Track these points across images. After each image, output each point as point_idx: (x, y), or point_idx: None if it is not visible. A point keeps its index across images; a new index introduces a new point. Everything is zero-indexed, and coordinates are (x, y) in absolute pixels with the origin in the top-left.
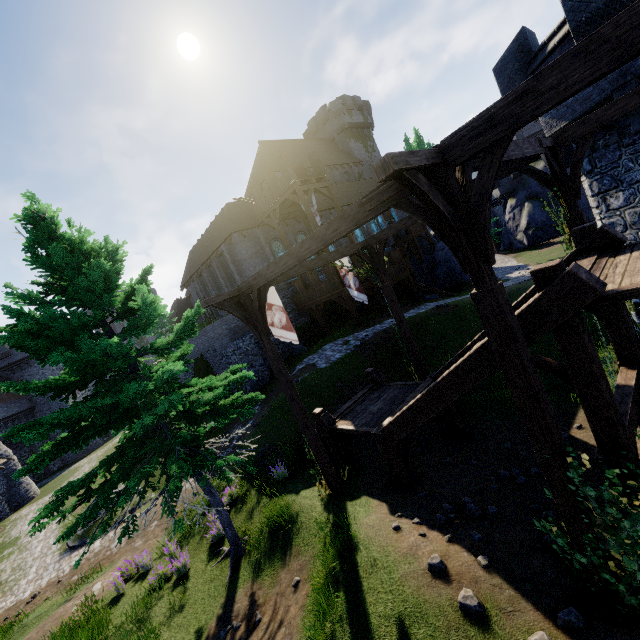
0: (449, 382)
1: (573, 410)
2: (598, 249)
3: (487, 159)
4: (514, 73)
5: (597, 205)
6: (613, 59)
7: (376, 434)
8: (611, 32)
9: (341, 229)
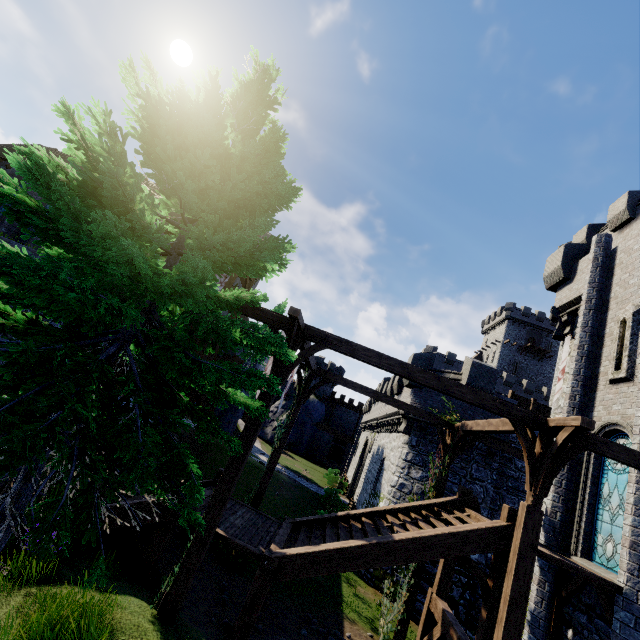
0: (405, 546)
1: (340, 617)
2: (469, 507)
3: (574, 449)
4: (421, 366)
5: (403, 467)
6: (634, 463)
7: (271, 558)
8: (637, 455)
9: (467, 396)
